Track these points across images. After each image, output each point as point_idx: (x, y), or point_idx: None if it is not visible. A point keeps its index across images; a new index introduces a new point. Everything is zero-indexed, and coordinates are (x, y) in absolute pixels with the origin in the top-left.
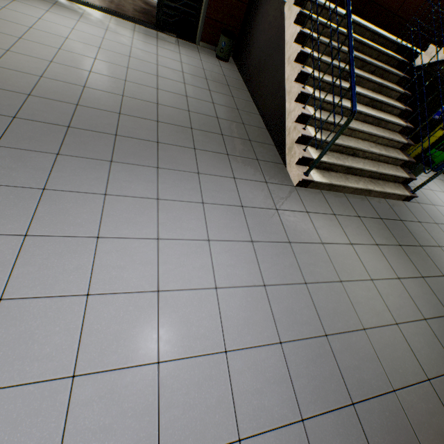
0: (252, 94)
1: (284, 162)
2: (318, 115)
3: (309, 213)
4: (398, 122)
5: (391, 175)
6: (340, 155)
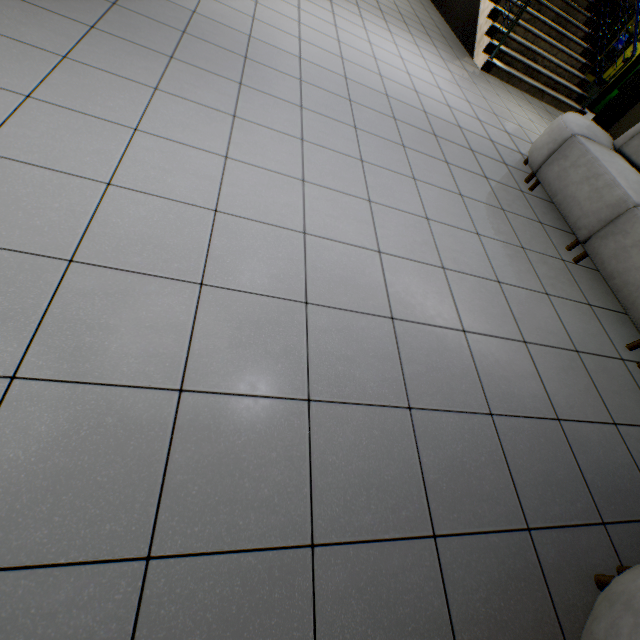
0: (444, 18)
1: (472, 58)
2: (507, 14)
3: (490, 83)
4: (579, 42)
5: (565, 87)
6: (521, 57)
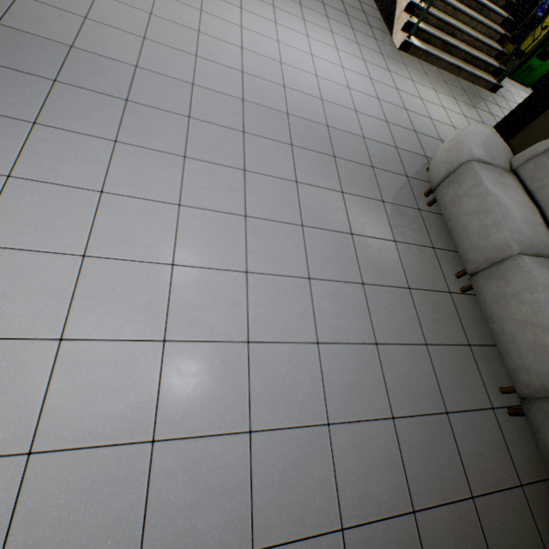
0: None
1: (391, 35)
2: None
3: (406, 66)
4: (500, 12)
5: (482, 61)
6: (440, 32)
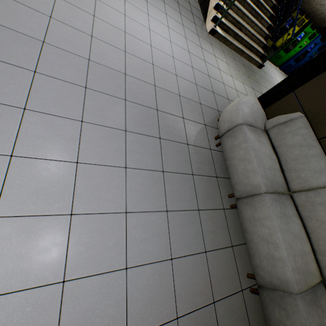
0: None
1: (205, 22)
2: None
3: (212, 45)
4: (267, 20)
5: (255, 49)
6: (233, 26)
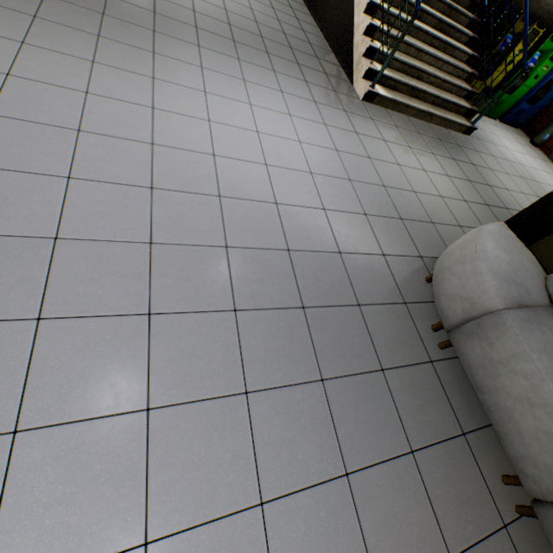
0: (317, 21)
1: (351, 82)
2: (386, 29)
3: (374, 120)
4: (464, 49)
5: (453, 104)
6: (405, 76)
